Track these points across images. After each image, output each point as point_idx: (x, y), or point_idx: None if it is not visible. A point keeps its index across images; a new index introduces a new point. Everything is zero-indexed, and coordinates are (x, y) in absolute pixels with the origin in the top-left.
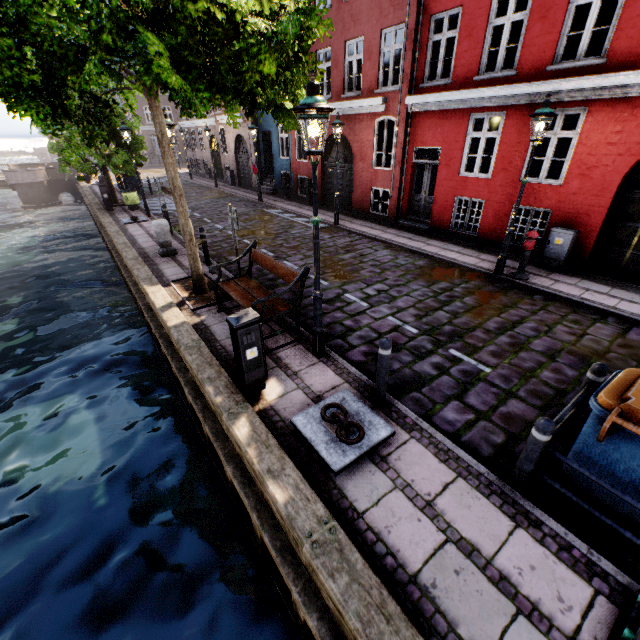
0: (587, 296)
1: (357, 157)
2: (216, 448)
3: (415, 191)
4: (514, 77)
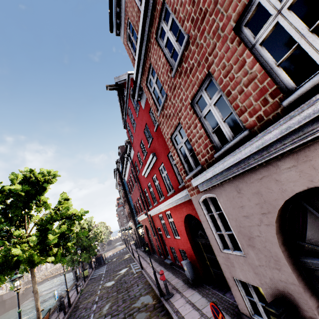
0: (181, 308)
1: (150, 233)
2: None
3: None
4: (158, 203)
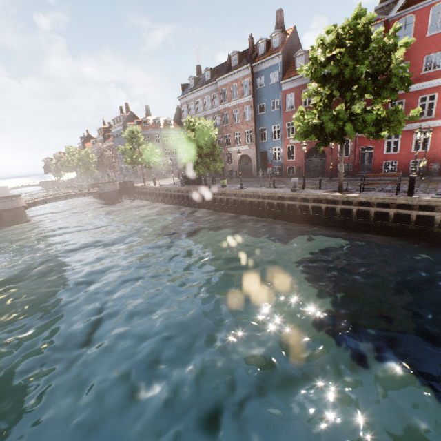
0: None
1: (328, 154)
2: (409, 212)
3: (359, 163)
4: None
